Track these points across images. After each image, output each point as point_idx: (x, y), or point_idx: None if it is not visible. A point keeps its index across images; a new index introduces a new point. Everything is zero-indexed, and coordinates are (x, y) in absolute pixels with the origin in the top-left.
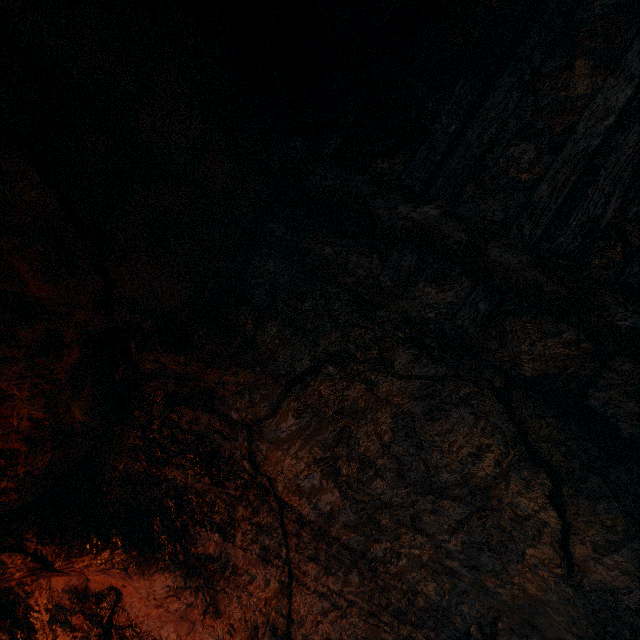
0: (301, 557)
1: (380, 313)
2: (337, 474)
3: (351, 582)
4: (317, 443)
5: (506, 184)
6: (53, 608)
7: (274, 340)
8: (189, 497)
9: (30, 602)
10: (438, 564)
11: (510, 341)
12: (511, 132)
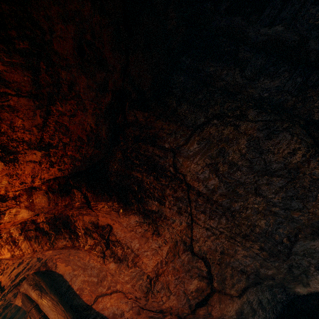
0: (197, 212)
1: (238, 96)
2: (217, 170)
3: (221, 223)
4: (207, 157)
5: (308, 27)
6: (85, 228)
7: (185, 111)
8: (143, 185)
9: (76, 224)
10: (267, 211)
11: (308, 102)
12: (311, 1)
